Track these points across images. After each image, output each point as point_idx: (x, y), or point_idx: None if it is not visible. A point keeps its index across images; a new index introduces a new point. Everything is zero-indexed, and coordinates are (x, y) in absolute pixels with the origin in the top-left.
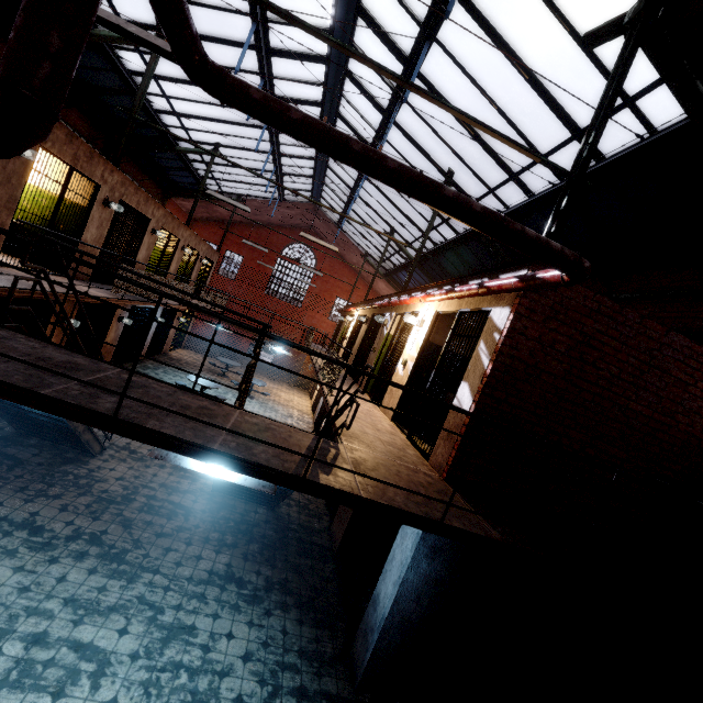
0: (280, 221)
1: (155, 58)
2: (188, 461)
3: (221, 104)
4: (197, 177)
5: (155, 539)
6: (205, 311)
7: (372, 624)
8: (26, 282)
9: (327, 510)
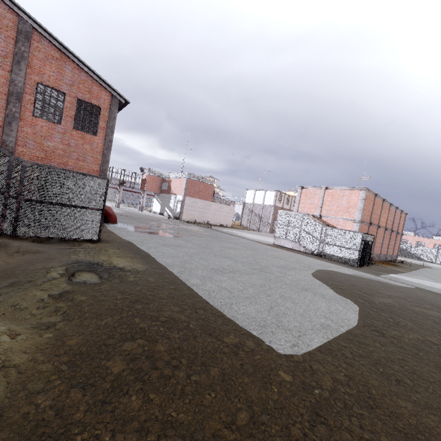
0: None
1: None
2: None
3: None
4: None
5: None
6: None
7: None
8: None
9: None
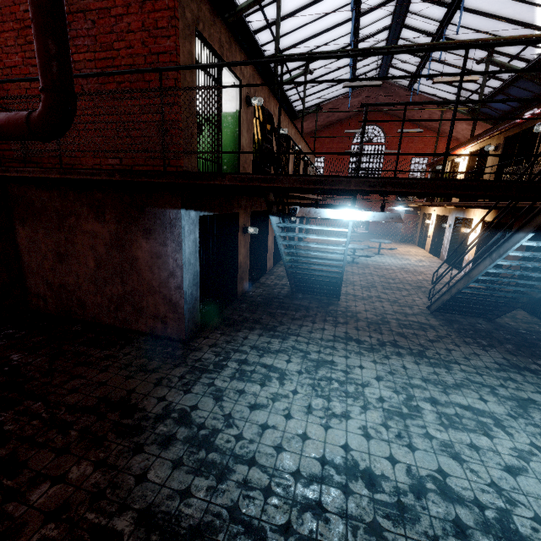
0: (347, 113)
1: (279, 0)
2: None
3: (314, 20)
4: (289, 103)
5: (431, 344)
6: None
7: None
8: None
9: (536, 318)
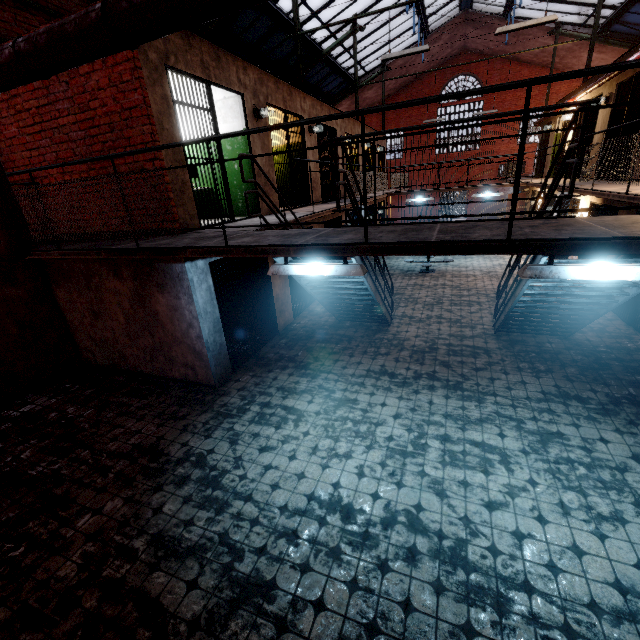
0: (427, 66)
1: None
2: (566, 273)
3: None
4: (343, 72)
5: (475, 373)
6: (594, 71)
7: None
8: (304, 212)
9: (632, 329)
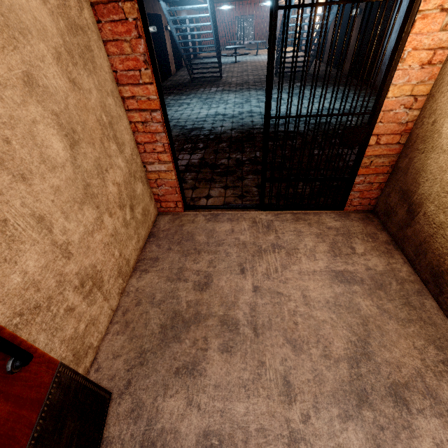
0: None
1: None
2: None
3: None
4: None
5: None
6: None
7: (384, 62)
8: None
9: (335, 69)
